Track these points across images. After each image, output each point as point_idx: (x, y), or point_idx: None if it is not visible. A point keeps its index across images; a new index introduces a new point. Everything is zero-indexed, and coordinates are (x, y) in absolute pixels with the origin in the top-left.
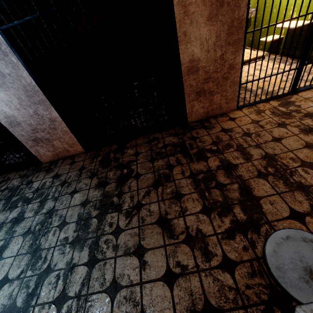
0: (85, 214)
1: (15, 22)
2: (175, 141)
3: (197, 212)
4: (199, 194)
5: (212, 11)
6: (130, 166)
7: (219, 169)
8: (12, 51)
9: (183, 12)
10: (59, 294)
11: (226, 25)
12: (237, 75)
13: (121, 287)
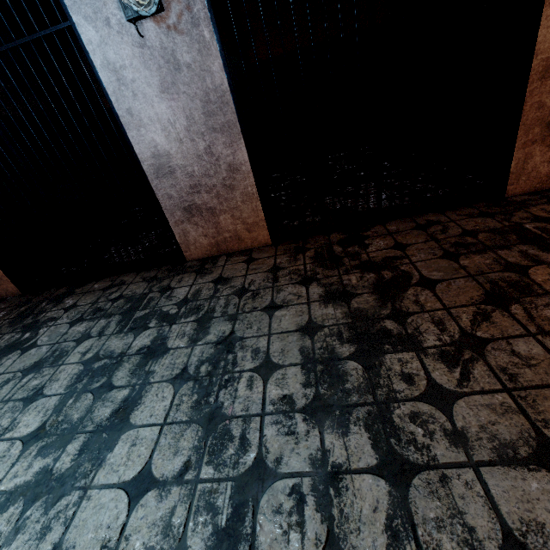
0: (321, 351)
1: None
2: (491, 224)
3: None
4: None
5: None
6: (397, 266)
7: None
8: (209, 16)
9: None
10: None
11: None
12: None
13: None
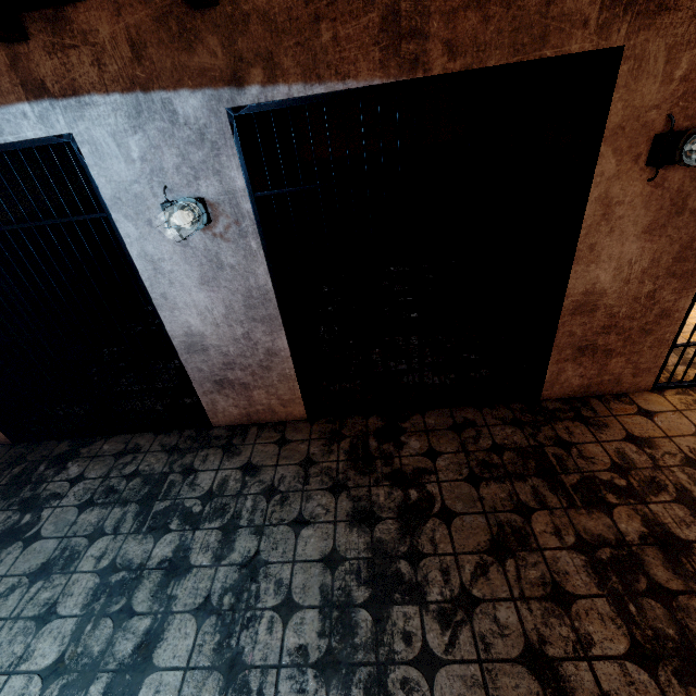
0: (339, 593)
1: (287, 189)
2: (519, 440)
3: (621, 656)
4: (614, 604)
5: (658, 220)
6: (424, 484)
7: (648, 544)
8: (258, 231)
9: (601, 214)
10: None
11: (678, 244)
12: (673, 330)
13: None
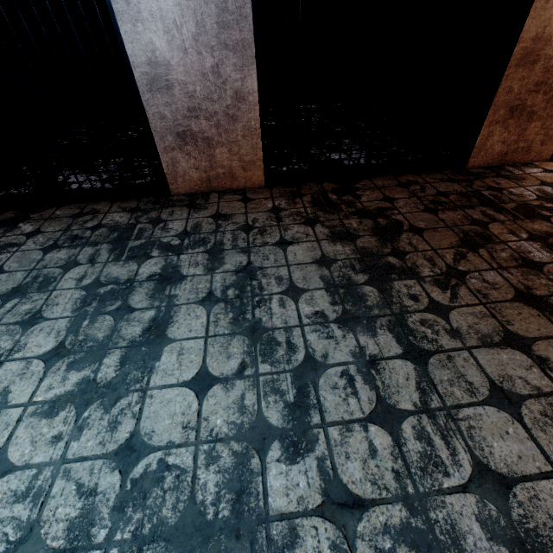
0: (340, 279)
1: None
2: (458, 189)
3: None
4: None
5: None
6: (389, 215)
7: None
8: None
9: None
10: (374, 406)
11: None
12: None
13: (520, 397)
